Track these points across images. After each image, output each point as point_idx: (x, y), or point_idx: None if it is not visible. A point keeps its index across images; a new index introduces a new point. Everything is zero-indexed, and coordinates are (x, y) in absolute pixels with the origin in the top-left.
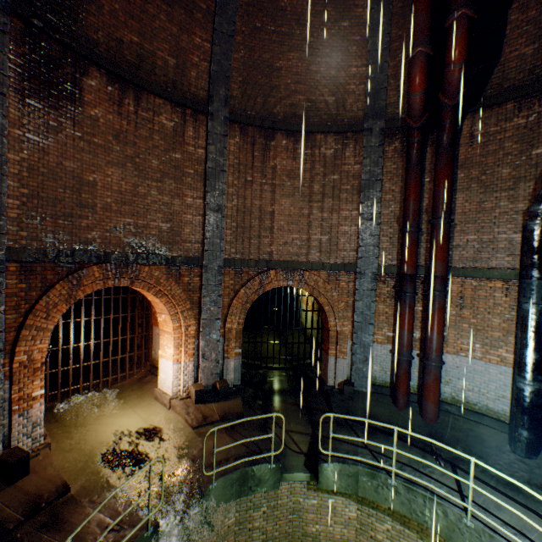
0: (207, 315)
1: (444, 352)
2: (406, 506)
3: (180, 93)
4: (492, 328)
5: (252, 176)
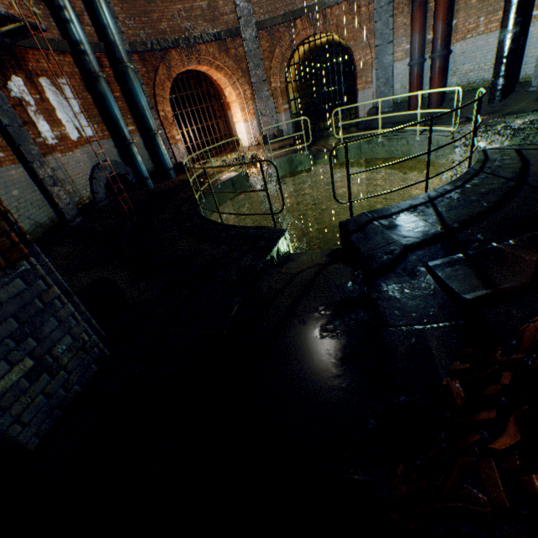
0: (255, 80)
1: (453, 44)
2: (388, 153)
3: None
4: None
5: None
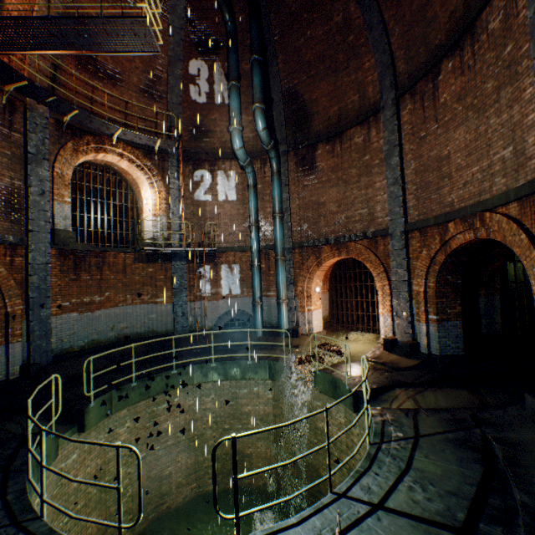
0: (395, 277)
1: None
2: None
3: (364, 112)
4: None
5: (424, 130)
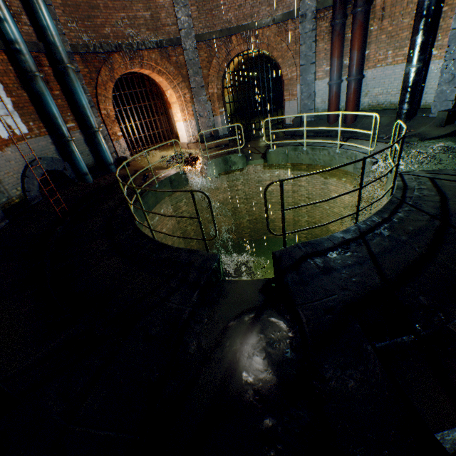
0: (194, 85)
1: (366, 70)
2: (311, 160)
3: None
4: (402, 30)
5: None
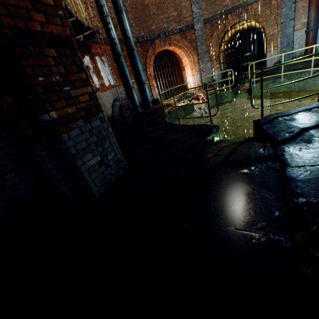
0: (200, 52)
1: None
2: (287, 88)
3: None
4: None
5: None
